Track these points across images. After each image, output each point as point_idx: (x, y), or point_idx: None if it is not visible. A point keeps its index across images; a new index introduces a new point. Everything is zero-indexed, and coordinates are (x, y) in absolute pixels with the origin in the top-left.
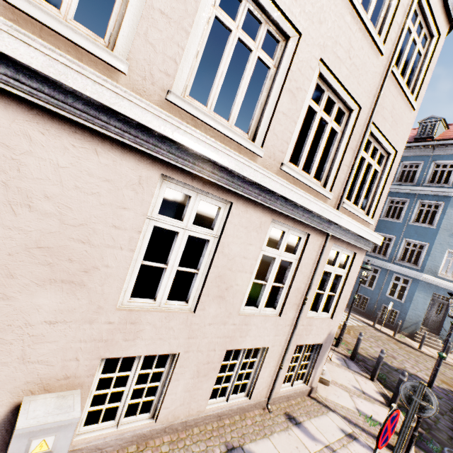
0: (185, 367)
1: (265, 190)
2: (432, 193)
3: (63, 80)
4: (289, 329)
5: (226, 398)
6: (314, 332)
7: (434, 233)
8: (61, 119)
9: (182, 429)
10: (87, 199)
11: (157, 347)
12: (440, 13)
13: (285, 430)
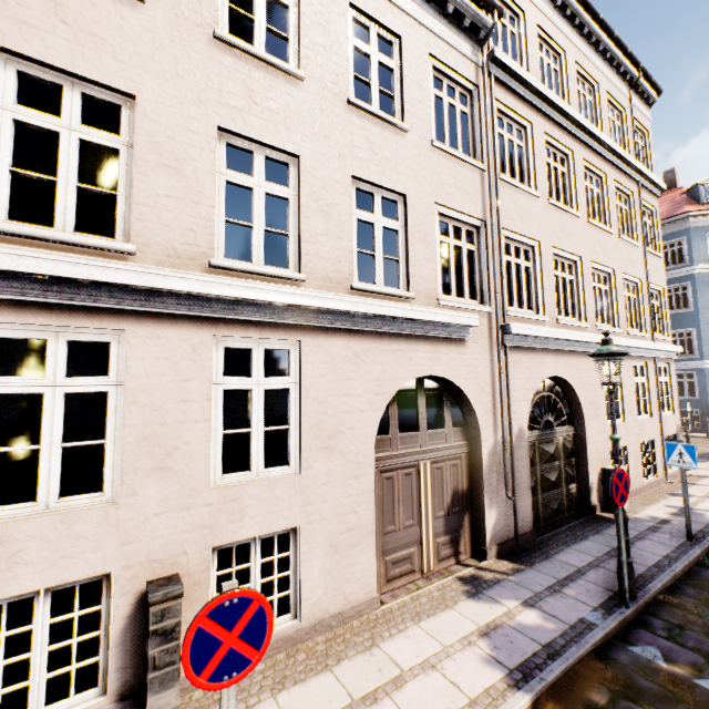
0: (630, 454)
1: (628, 348)
2: (672, 276)
3: (591, 341)
4: (658, 425)
5: (646, 478)
6: (669, 425)
7: (695, 315)
8: (582, 353)
9: (640, 493)
10: (592, 379)
11: (620, 442)
12: (651, 198)
13: (689, 486)
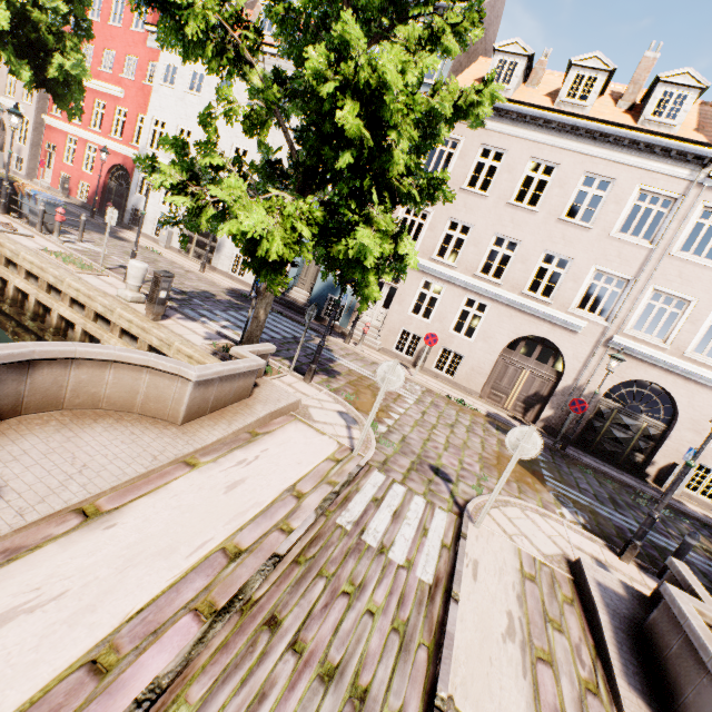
0: None
1: None
2: None
3: None
4: None
5: None
6: None
7: None
8: (708, 386)
9: None
10: (709, 408)
11: None
12: None
13: None
